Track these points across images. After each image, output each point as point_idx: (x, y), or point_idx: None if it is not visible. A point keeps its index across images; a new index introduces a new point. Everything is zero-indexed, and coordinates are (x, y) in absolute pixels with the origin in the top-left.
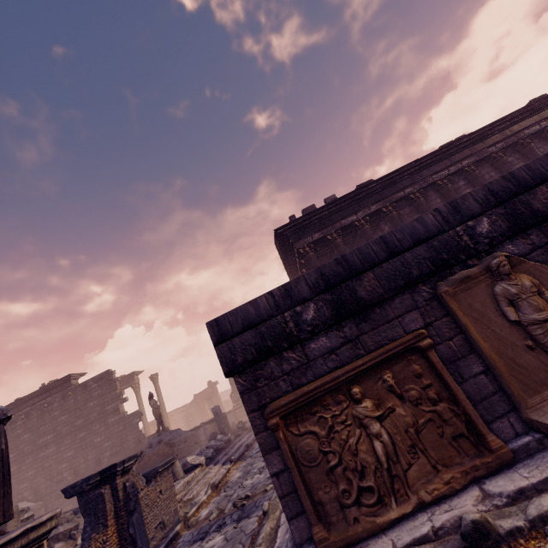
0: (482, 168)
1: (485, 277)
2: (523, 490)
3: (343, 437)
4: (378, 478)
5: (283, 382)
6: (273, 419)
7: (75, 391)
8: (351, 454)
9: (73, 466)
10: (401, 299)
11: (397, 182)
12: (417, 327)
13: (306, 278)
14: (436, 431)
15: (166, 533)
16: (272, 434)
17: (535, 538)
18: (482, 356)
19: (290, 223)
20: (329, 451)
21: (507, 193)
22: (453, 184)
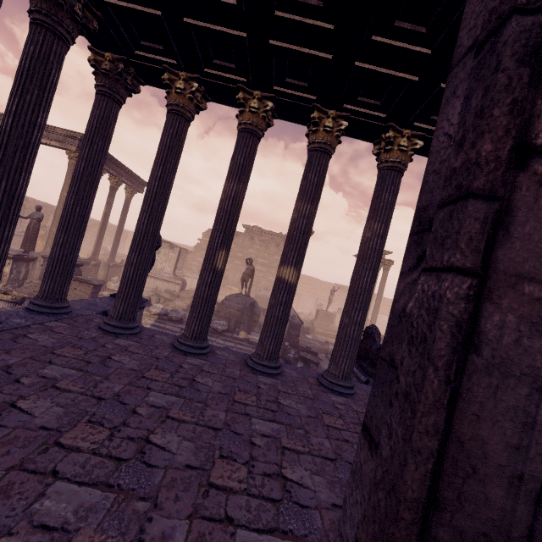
0: None
1: None
2: None
3: None
4: None
5: None
6: None
7: None
8: None
9: None
10: None
11: None
12: None
13: None
14: None
15: None
16: None
17: None
18: None
19: None
20: None
21: None
22: None
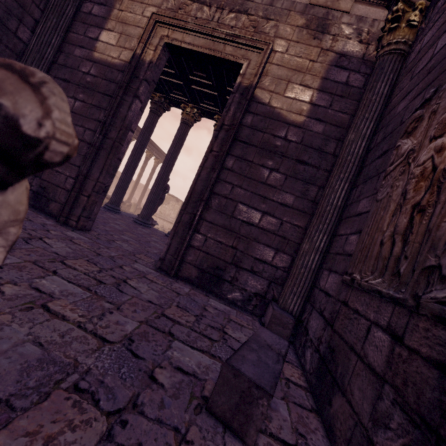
0: None
1: None
2: None
3: None
4: None
5: None
6: None
7: None
8: None
9: None
10: None
11: None
12: None
13: None
14: None
15: None
16: None
17: None
18: None
19: None
20: None
21: None
22: None
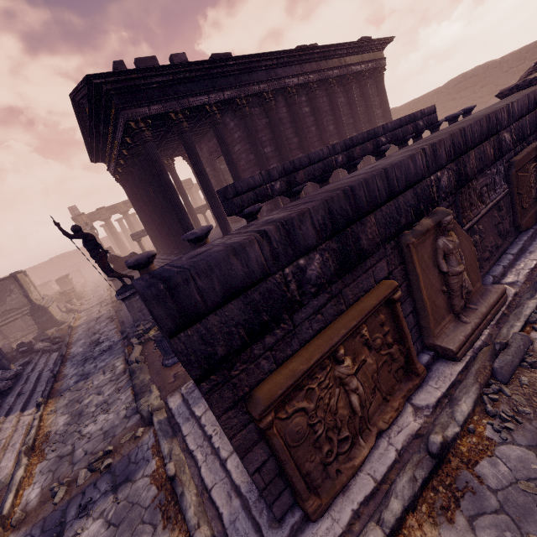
0: (320, 89)
1: (434, 231)
2: (439, 399)
3: (327, 401)
4: (350, 425)
5: (266, 360)
6: (268, 417)
7: None
8: (332, 414)
9: None
10: None
11: (254, 71)
12: (383, 276)
13: (312, 215)
14: (387, 369)
15: None
16: (253, 428)
17: (463, 435)
18: (417, 300)
19: (117, 73)
20: (317, 422)
21: (459, 150)
22: (298, 97)
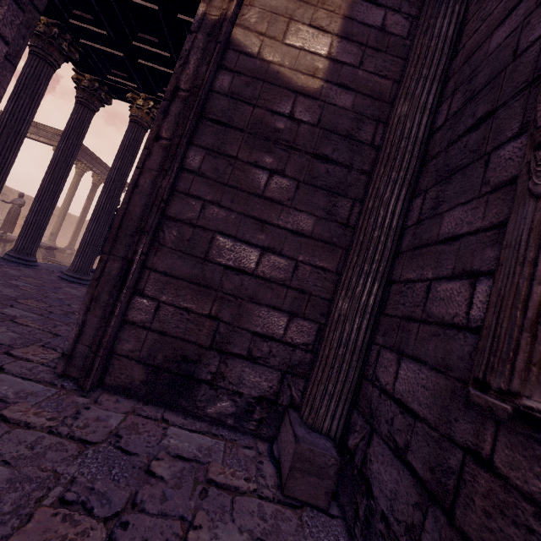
0: None
1: None
2: None
3: None
4: None
5: None
6: None
7: None
8: None
9: None
10: None
11: None
12: None
13: None
14: None
15: None
16: None
17: None
18: None
19: None
20: None
21: None
22: None
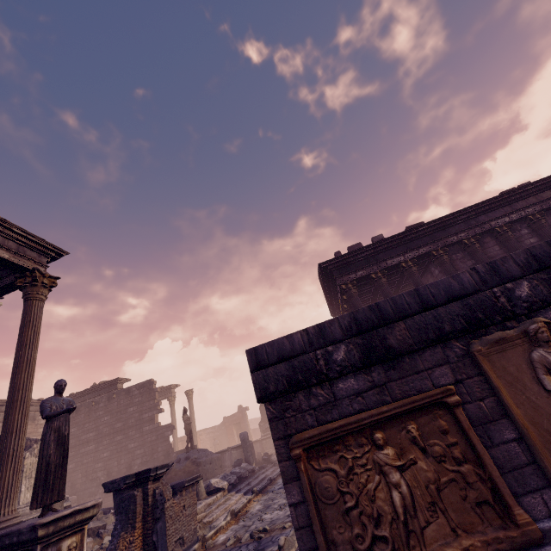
0: (550, 217)
1: (523, 341)
2: None
3: (362, 480)
4: (394, 529)
5: (310, 416)
6: (296, 450)
7: (119, 395)
8: (368, 499)
9: (107, 467)
10: (432, 352)
11: (450, 226)
12: (447, 382)
13: (339, 321)
14: (458, 492)
15: (184, 550)
16: (294, 465)
17: None
18: (515, 423)
19: (335, 258)
20: (346, 492)
21: (550, 259)
22: (514, 232)
